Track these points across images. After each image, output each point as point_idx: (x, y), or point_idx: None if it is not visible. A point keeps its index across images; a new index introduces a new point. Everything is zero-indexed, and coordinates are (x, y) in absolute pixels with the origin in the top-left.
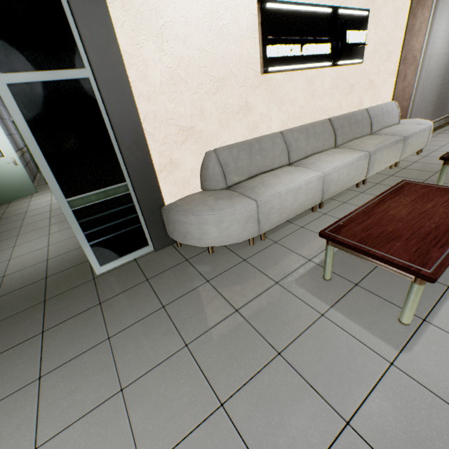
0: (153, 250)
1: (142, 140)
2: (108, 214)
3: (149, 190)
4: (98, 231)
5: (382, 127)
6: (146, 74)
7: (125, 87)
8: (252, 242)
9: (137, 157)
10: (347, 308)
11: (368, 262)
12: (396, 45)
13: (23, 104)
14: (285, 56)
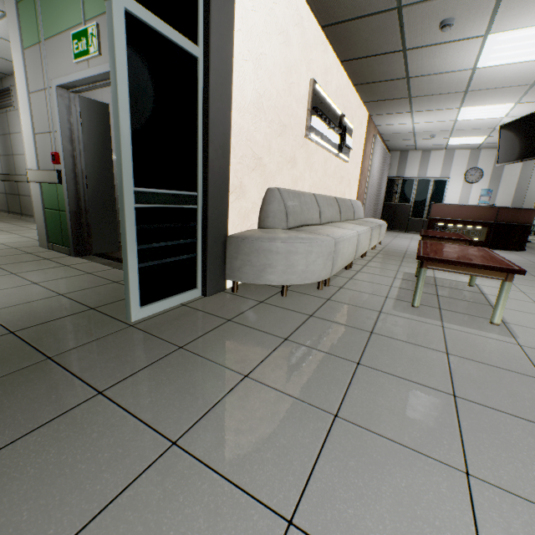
0: (201, 296)
1: (227, 149)
2: (168, 228)
3: (220, 210)
4: (152, 249)
5: (358, 217)
6: (242, 86)
7: (228, 86)
8: (322, 285)
9: (220, 166)
10: (453, 321)
11: (430, 297)
12: (359, 160)
13: (129, 41)
14: (319, 131)
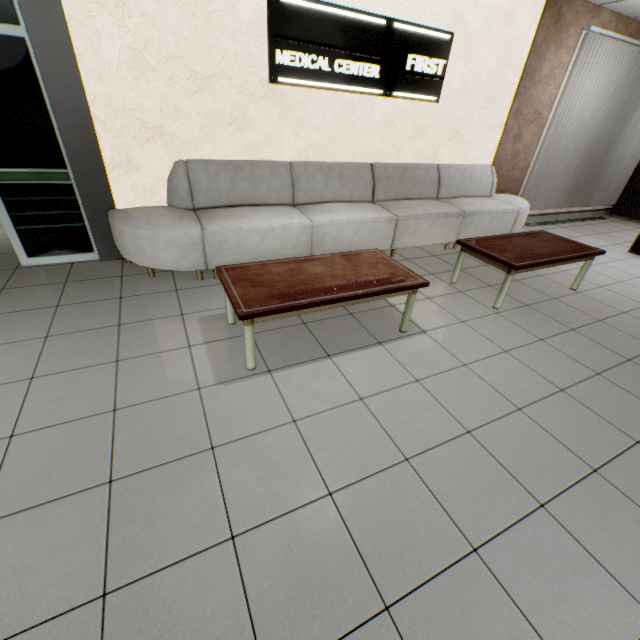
0: (99, 260)
1: (88, 125)
2: (42, 200)
3: (95, 186)
4: (28, 216)
5: (459, 195)
6: (99, 49)
7: (68, 58)
8: (200, 276)
9: (81, 144)
10: (218, 347)
11: (288, 321)
12: (505, 91)
13: None
14: (306, 68)
